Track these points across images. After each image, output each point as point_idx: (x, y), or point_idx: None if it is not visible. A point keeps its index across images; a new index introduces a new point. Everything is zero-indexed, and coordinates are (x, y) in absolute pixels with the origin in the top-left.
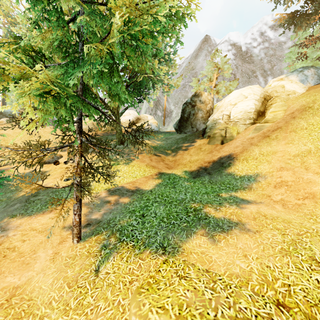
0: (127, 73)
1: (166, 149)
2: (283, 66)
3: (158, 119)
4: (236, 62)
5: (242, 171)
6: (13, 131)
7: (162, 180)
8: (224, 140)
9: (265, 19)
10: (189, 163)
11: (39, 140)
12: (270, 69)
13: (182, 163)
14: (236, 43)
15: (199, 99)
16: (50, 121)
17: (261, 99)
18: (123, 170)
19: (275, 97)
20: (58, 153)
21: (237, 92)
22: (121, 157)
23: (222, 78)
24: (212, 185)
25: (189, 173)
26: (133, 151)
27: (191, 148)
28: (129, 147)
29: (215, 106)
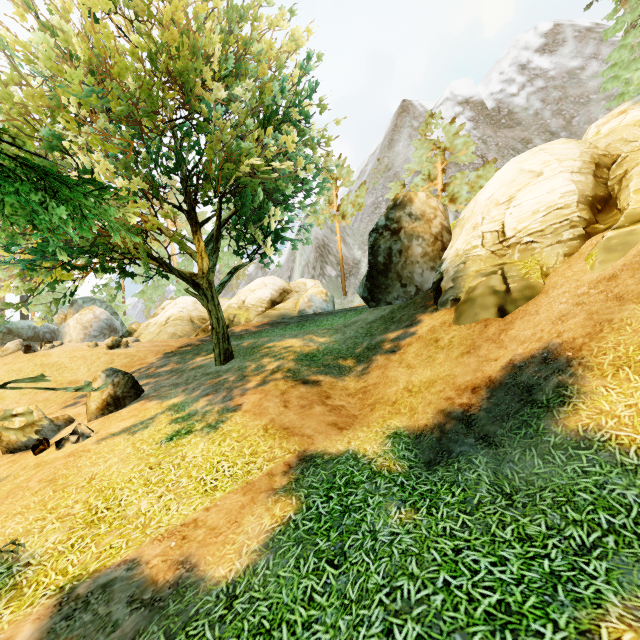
0: (210, 185)
1: (342, 355)
2: (594, 113)
3: (330, 284)
4: (479, 132)
5: (639, 424)
6: (9, 368)
7: (301, 503)
8: (505, 302)
9: (522, 40)
10: (408, 397)
11: (57, 379)
12: (564, 127)
13: (384, 398)
14: (470, 98)
15: (406, 211)
16: (105, 331)
17: (586, 166)
18: (189, 459)
19: (628, 153)
20: (74, 410)
21: (507, 169)
22: (209, 404)
23: (457, 170)
24: (516, 512)
25: (408, 443)
26: (246, 378)
27: (409, 342)
28: (243, 366)
29: (454, 223)
